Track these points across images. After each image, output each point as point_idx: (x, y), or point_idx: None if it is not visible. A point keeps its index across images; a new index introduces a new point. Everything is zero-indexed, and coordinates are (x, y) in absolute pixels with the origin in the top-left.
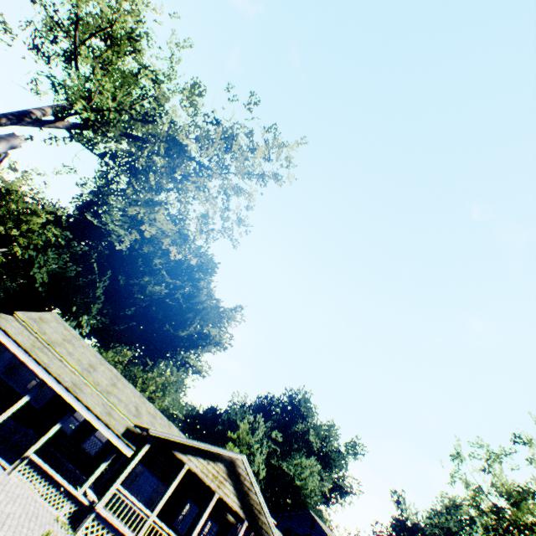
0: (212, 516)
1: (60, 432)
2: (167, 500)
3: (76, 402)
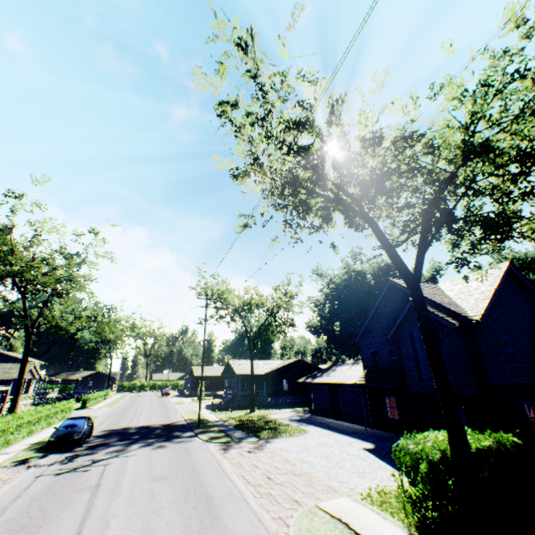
0: None
1: None
2: None
3: None
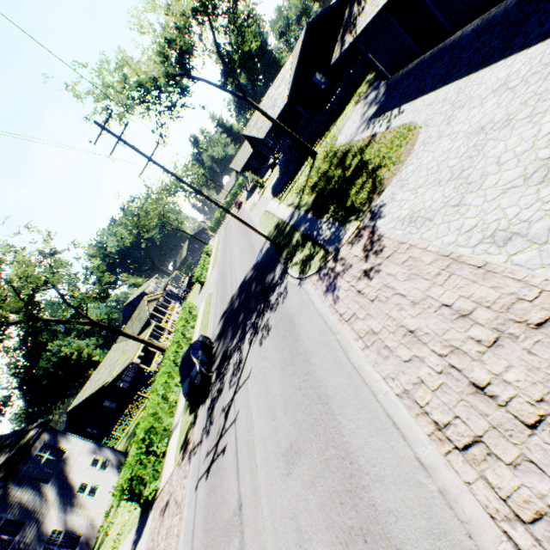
0: (150, 321)
1: (142, 362)
2: (153, 329)
3: (148, 335)
